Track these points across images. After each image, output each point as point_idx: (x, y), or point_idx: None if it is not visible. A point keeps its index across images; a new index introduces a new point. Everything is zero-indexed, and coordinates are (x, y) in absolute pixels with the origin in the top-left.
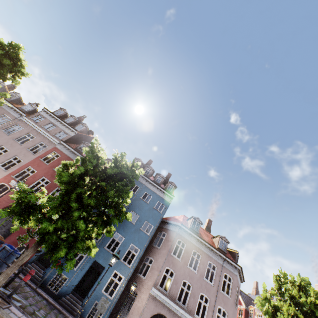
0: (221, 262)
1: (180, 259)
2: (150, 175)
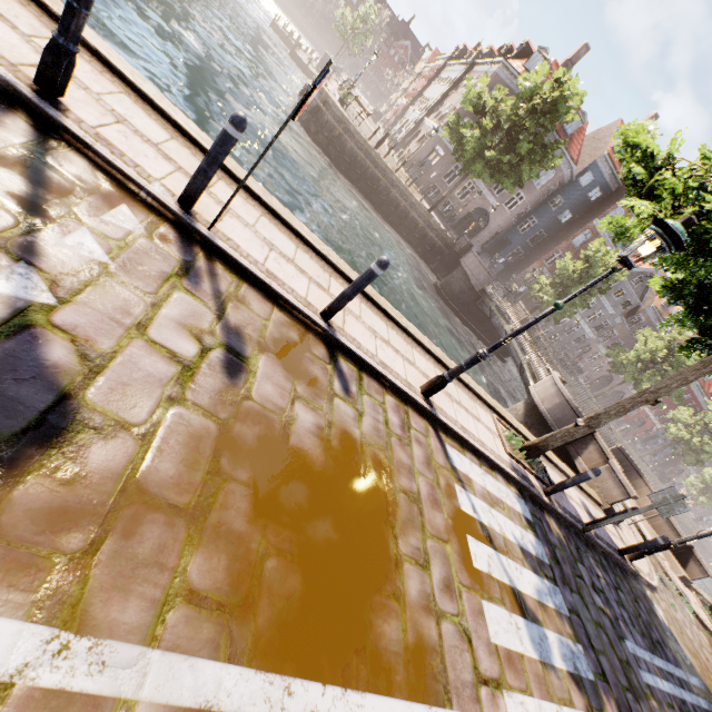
0: None
1: None
2: None
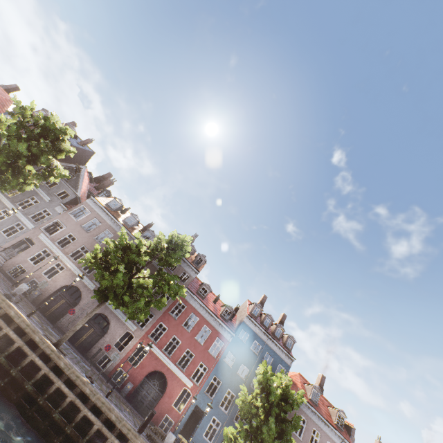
0: (339, 442)
1: (301, 438)
2: (269, 327)
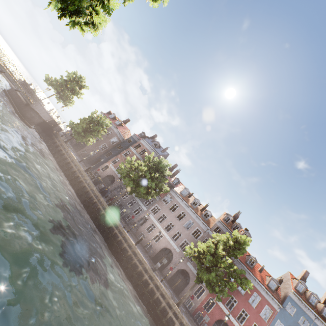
0: None
1: None
2: (316, 305)
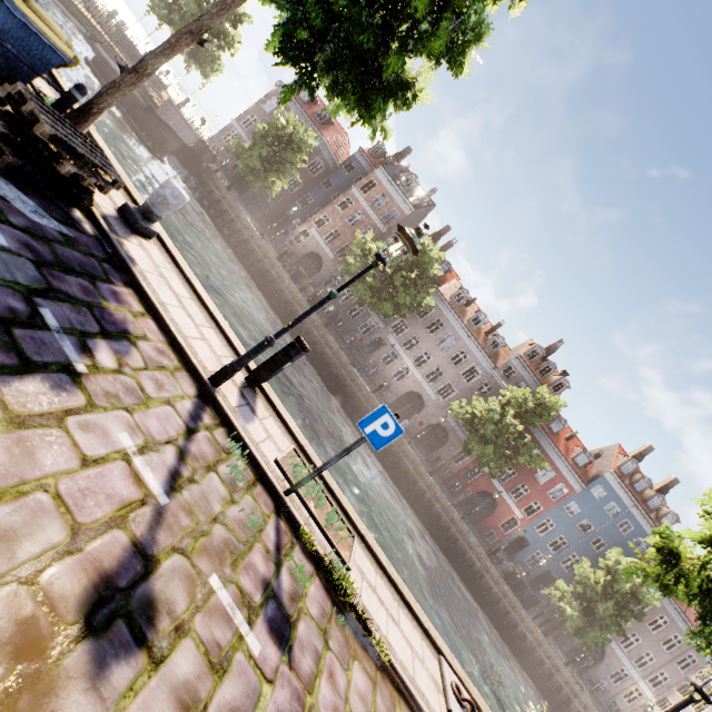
0: None
1: None
2: (642, 492)
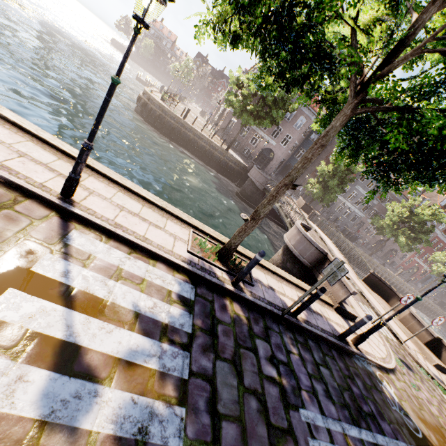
0: None
1: None
2: None
